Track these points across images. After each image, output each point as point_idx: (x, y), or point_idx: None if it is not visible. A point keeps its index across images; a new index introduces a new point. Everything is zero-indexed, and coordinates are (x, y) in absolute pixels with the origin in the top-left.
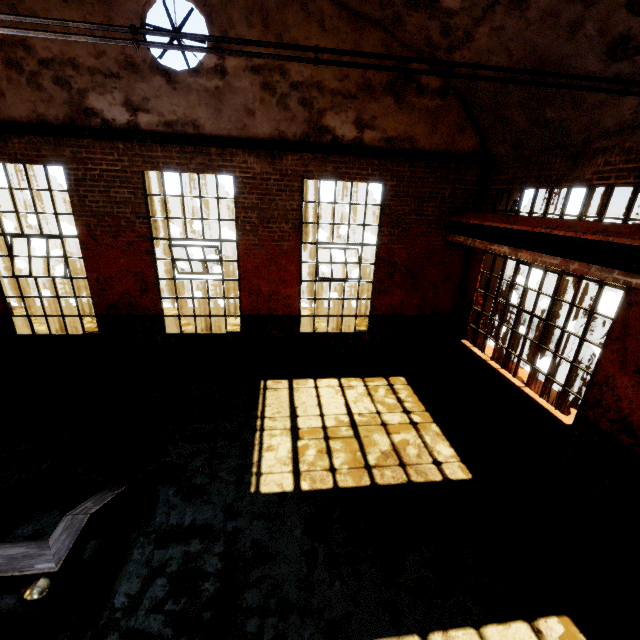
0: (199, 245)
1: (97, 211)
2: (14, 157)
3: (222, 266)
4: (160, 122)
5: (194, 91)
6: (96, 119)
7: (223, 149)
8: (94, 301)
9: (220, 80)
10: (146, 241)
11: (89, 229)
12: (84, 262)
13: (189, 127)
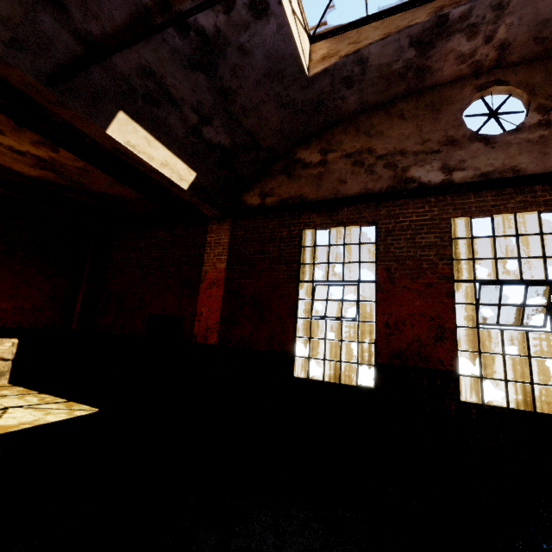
0: (521, 283)
1: (399, 256)
2: (340, 221)
3: (551, 313)
4: (475, 175)
5: (513, 145)
6: (413, 184)
7: (550, 184)
8: (378, 346)
9: (544, 130)
10: (447, 282)
11: (388, 272)
12: (376, 304)
13: (507, 173)
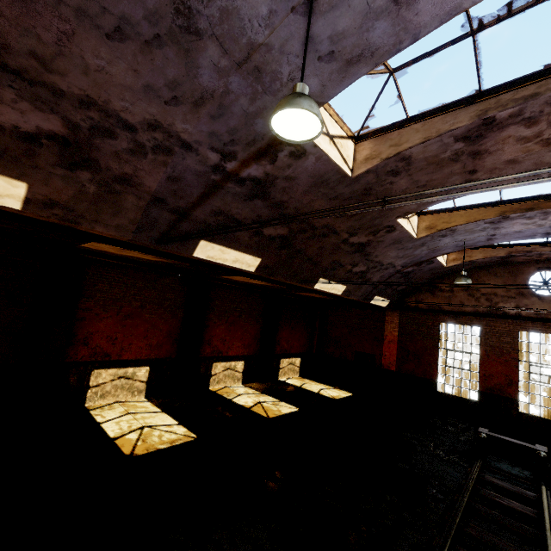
0: (549, 367)
1: (492, 345)
2: (461, 323)
3: None
4: (532, 313)
5: None
6: (500, 311)
7: None
8: (480, 384)
9: None
10: (515, 361)
11: (486, 352)
12: (479, 365)
13: (548, 315)
